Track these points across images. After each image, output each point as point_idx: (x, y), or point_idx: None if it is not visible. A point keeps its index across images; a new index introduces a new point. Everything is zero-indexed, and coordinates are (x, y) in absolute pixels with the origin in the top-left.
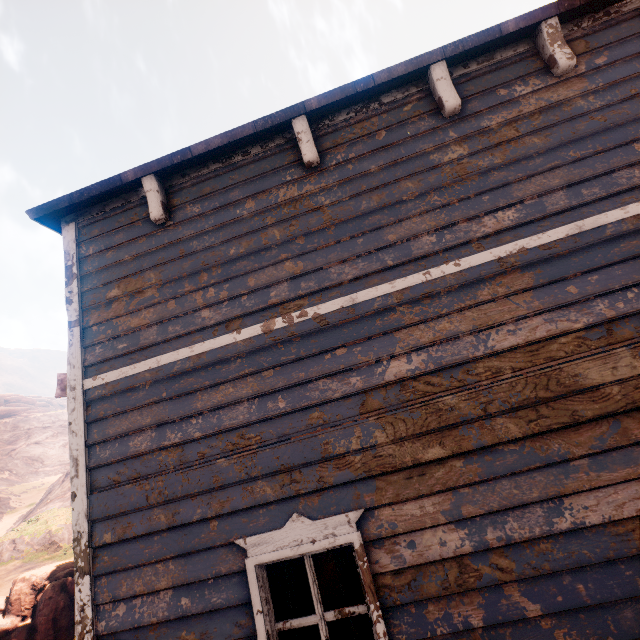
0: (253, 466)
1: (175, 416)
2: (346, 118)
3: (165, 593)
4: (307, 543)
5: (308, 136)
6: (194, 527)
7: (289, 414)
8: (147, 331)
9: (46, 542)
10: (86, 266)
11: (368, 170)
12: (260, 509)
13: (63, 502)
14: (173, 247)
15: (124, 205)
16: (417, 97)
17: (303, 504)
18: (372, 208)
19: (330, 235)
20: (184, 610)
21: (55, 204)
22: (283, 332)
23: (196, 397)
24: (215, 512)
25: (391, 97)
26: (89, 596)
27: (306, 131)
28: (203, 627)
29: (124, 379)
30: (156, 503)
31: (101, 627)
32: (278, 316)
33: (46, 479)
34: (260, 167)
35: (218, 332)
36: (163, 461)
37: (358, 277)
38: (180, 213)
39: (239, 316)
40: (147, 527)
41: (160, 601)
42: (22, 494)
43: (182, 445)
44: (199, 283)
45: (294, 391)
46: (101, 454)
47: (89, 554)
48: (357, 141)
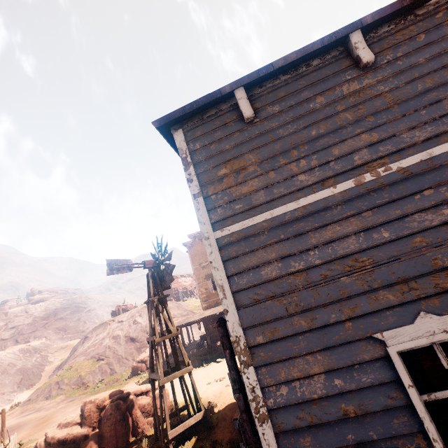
0: (373, 280)
1: (295, 250)
2: (387, 30)
3: (318, 377)
4: (440, 333)
5: (363, 44)
6: (331, 328)
7: (393, 241)
8: (256, 194)
9: (79, 383)
10: (196, 156)
11: (416, 62)
12: (386, 311)
13: (85, 356)
14: (263, 136)
15: (216, 113)
16: (446, 6)
17: (425, 305)
18: (428, 88)
19: (395, 111)
20: (339, 388)
21: (172, 115)
22: (373, 183)
23: (309, 236)
24: (348, 316)
25: (424, 9)
26: (256, 381)
27: (361, 41)
28: (359, 400)
29: (245, 229)
30: (294, 312)
31: (270, 403)
32: (365, 173)
33: (69, 342)
34: (321, 73)
35: (316, 189)
36: (292, 283)
37: (429, 138)
38: (263, 112)
39: (331, 176)
40: (291, 330)
41: (315, 383)
42: (55, 352)
43: (305, 270)
44: (291, 157)
45: (393, 224)
46: (239, 282)
47: (248, 351)
48: (400, 44)
